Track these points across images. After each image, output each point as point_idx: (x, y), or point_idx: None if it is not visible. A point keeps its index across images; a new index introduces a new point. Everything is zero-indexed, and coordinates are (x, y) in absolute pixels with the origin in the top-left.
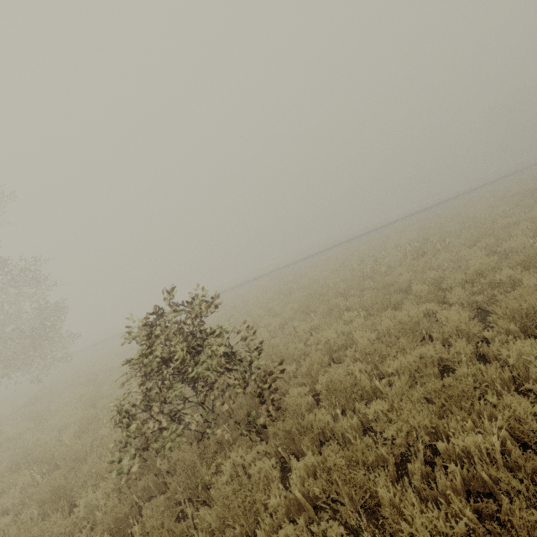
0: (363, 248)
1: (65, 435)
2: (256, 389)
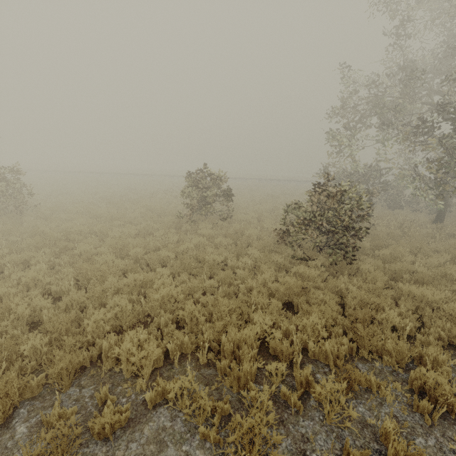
0: None
1: None
2: (15, 204)
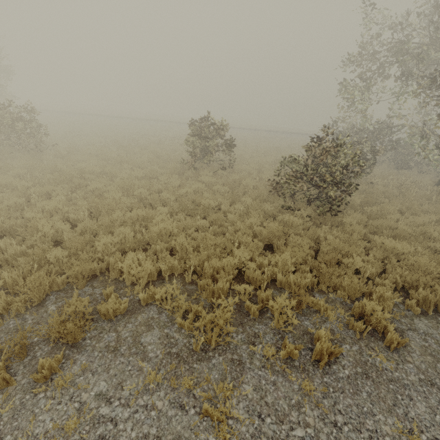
0: None
1: None
2: (35, 143)
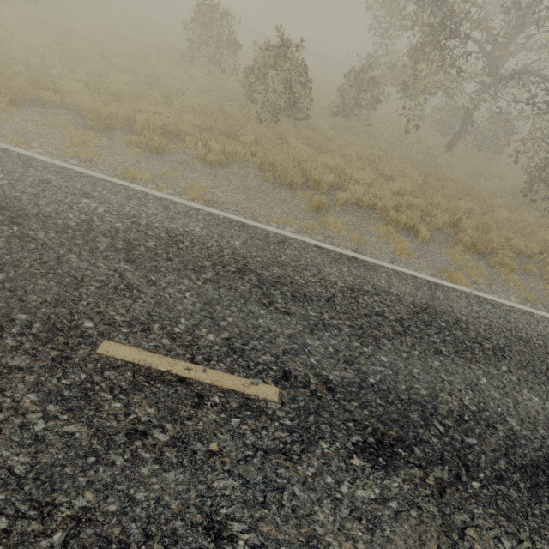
0: None
1: None
2: None
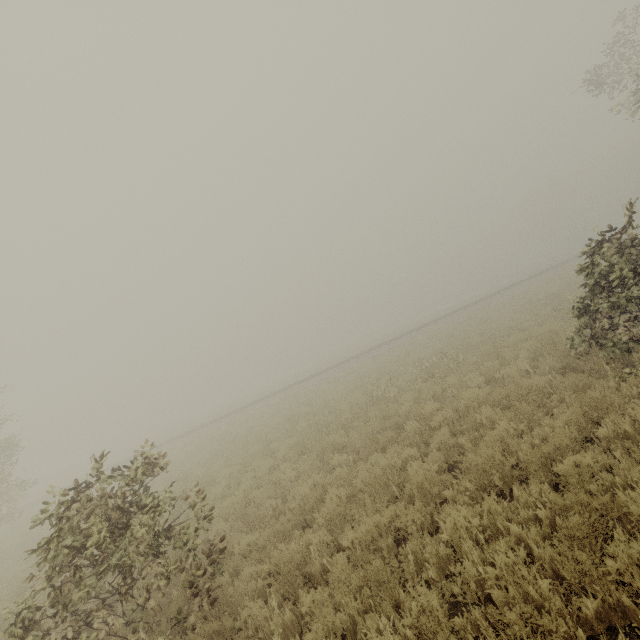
0: (390, 358)
1: None
2: (188, 578)
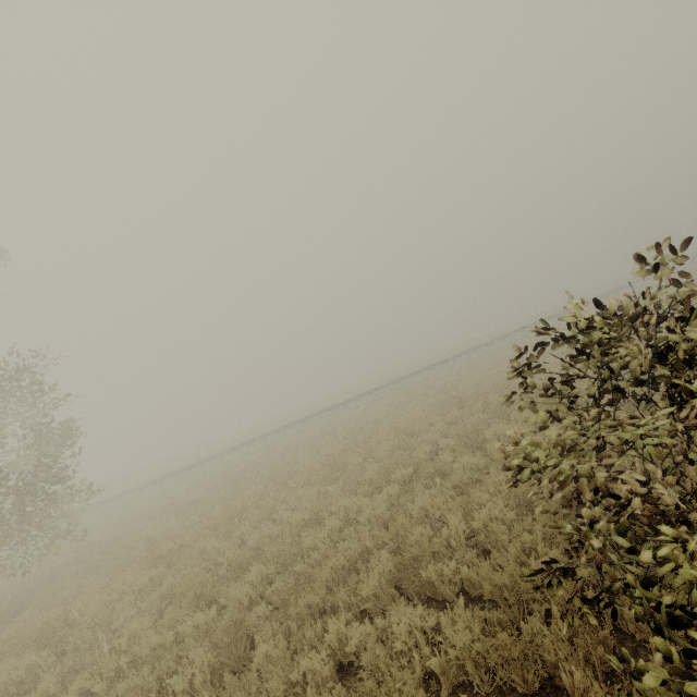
0: None
1: (185, 677)
2: None
